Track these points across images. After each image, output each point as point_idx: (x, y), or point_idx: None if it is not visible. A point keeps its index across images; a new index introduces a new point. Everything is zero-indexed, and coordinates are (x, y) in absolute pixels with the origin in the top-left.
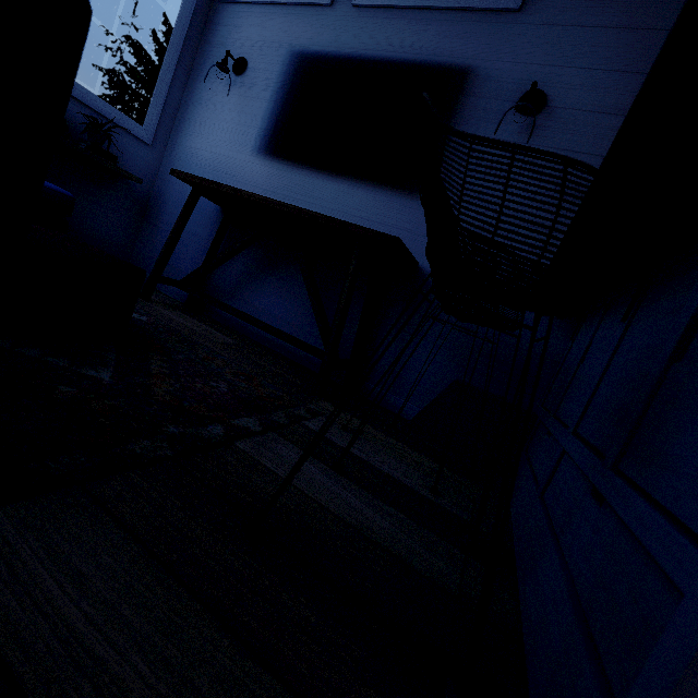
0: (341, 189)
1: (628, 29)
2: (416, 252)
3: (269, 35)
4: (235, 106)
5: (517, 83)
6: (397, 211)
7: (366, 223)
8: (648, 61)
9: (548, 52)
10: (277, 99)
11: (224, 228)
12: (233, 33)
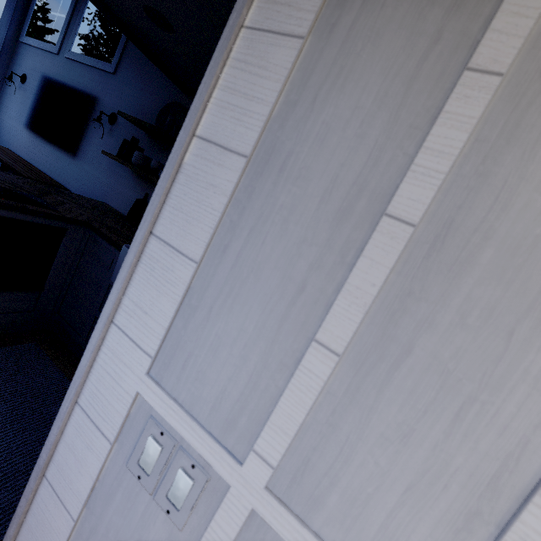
0: (51, 150)
1: (143, 91)
2: (71, 185)
3: (36, 64)
4: (20, 100)
5: (110, 108)
6: (68, 164)
7: (57, 168)
8: (146, 107)
9: (120, 96)
10: (35, 100)
11: (3, 165)
12: (23, 60)
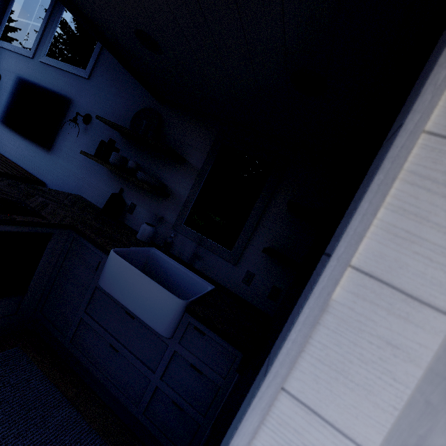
0: (26, 144)
1: (116, 96)
2: (46, 177)
3: (10, 66)
4: None
5: (84, 110)
6: (42, 158)
7: (32, 161)
8: (120, 110)
9: (94, 99)
10: (9, 97)
11: None
12: None
